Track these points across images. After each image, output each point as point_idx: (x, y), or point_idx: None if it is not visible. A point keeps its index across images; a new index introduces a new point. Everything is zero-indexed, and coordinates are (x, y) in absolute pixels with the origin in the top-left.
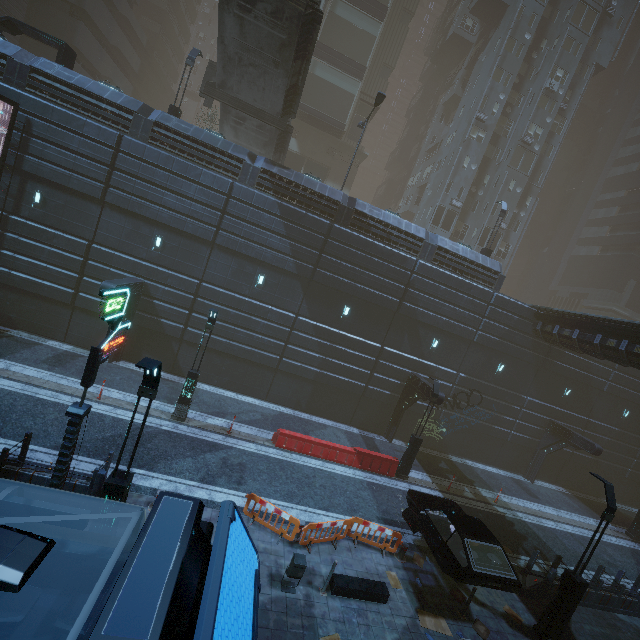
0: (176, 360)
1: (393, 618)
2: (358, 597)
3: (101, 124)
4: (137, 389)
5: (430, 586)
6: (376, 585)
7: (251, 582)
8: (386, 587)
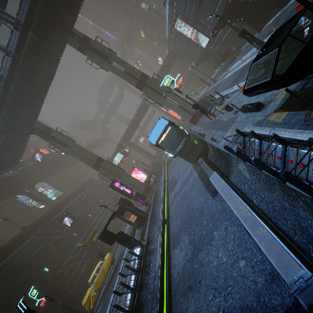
0: (276, 1)
1: (257, 118)
2: (249, 112)
3: None
4: None
5: (309, 88)
6: (253, 105)
7: (164, 126)
8: (256, 104)
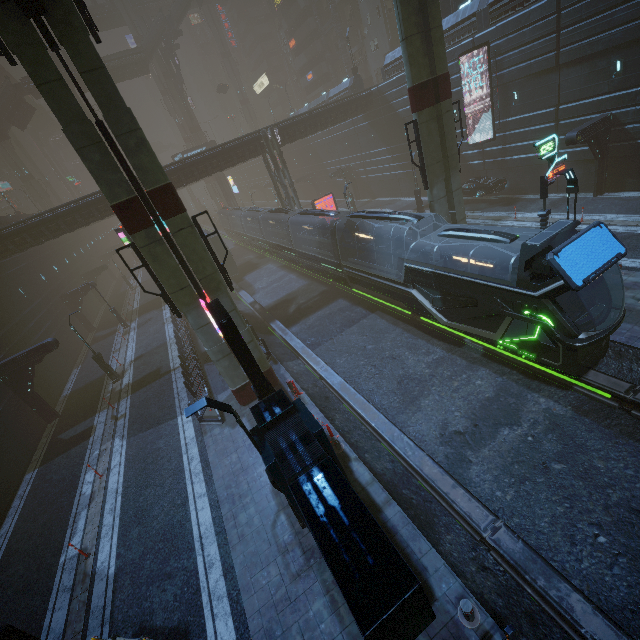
0: None
1: None
2: None
3: (541, 1)
4: (617, 210)
5: None
6: None
7: (610, 254)
8: None
